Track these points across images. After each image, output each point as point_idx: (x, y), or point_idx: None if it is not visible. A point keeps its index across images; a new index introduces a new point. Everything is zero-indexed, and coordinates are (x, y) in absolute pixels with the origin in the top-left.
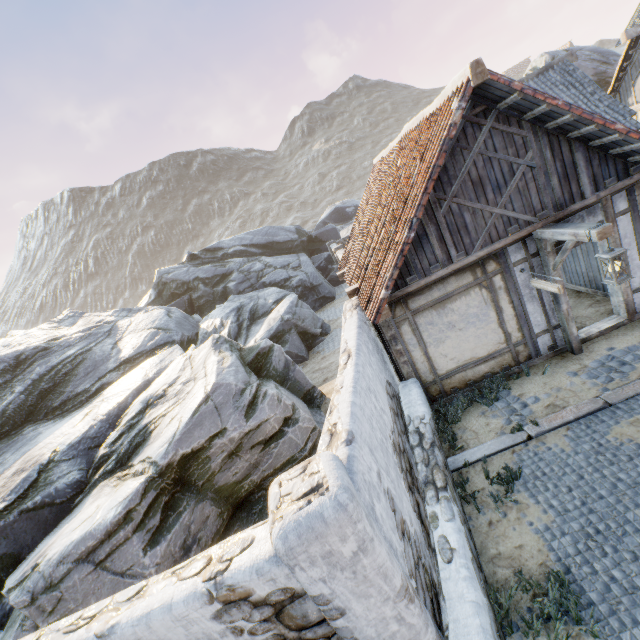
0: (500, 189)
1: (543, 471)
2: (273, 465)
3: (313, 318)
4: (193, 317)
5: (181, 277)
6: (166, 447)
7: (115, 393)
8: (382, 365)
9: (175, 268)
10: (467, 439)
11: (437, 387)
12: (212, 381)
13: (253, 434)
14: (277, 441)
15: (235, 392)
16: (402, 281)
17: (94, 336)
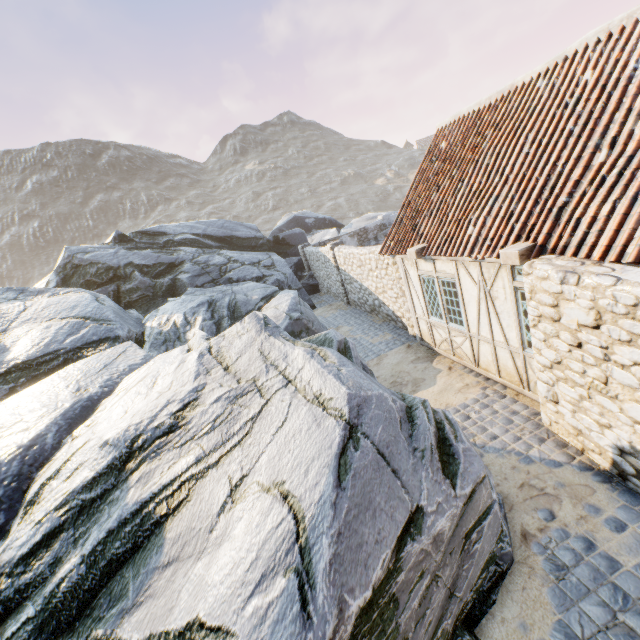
0: None
1: None
2: (470, 581)
3: (319, 322)
4: (129, 312)
5: (106, 260)
6: (291, 592)
7: (3, 425)
8: None
9: (96, 247)
10: None
11: None
12: (340, 390)
13: (461, 516)
14: (480, 524)
15: (398, 415)
16: None
17: None
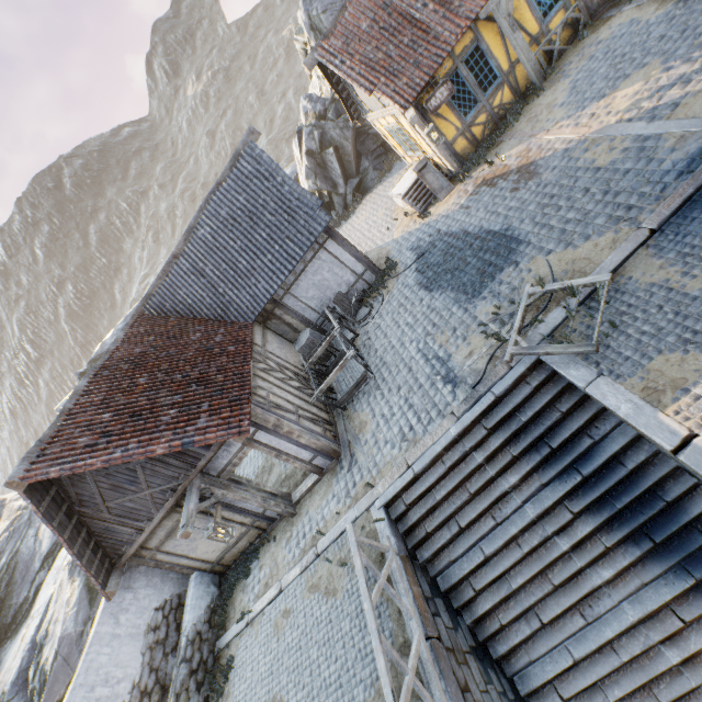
0: (136, 481)
1: (243, 660)
2: None
3: None
4: None
5: None
6: None
7: (39, 607)
8: (155, 591)
9: None
10: (230, 618)
11: (220, 566)
12: (58, 635)
13: None
14: None
15: (77, 638)
16: (122, 550)
17: (18, 531)
